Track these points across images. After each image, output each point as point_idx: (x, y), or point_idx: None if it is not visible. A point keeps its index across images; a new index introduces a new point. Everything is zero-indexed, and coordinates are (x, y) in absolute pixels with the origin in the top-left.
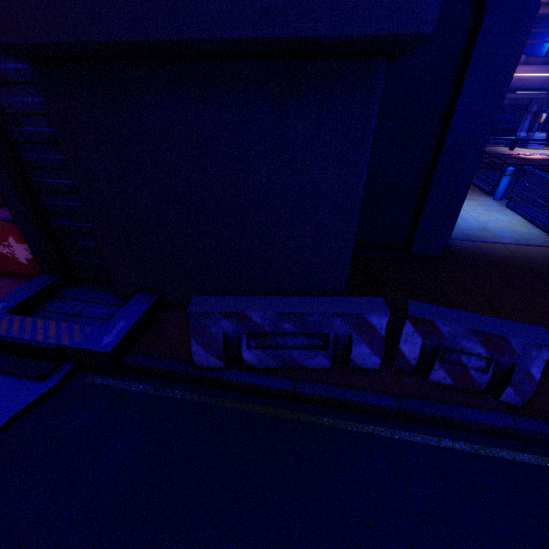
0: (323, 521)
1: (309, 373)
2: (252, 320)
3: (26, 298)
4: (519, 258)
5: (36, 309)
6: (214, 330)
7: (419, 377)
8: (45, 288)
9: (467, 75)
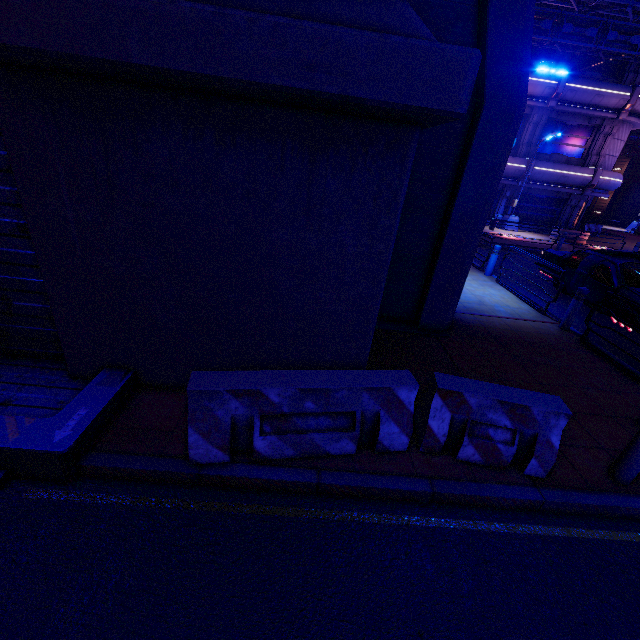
0: (369, 639)
1: (332, 461)
2: (269, 399)
3: None
4: (516, 332)
5: None
6: (219, 414)
7: (447, 455)
8: None
9: (470, 155)
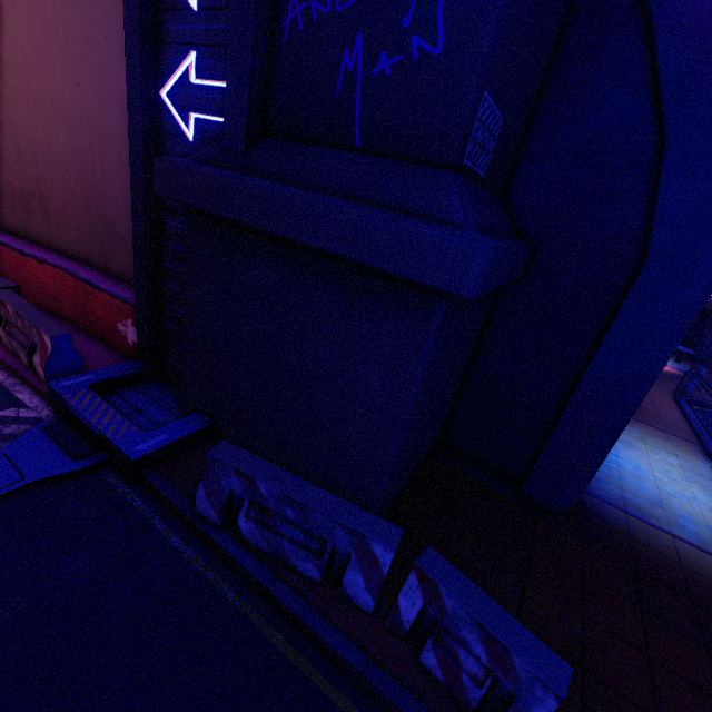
0: None
1: (294, 576)
2: (259, 489)
3: (110, 378)
4: (683, 568)
5: (113, 390)
6: (223, 482)
7: (412, 649)
8: (130, 374)
9: (617, 314)
